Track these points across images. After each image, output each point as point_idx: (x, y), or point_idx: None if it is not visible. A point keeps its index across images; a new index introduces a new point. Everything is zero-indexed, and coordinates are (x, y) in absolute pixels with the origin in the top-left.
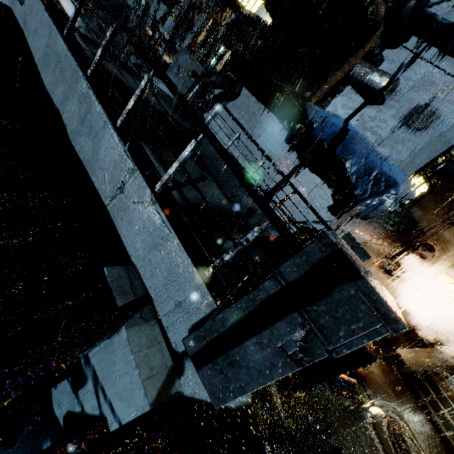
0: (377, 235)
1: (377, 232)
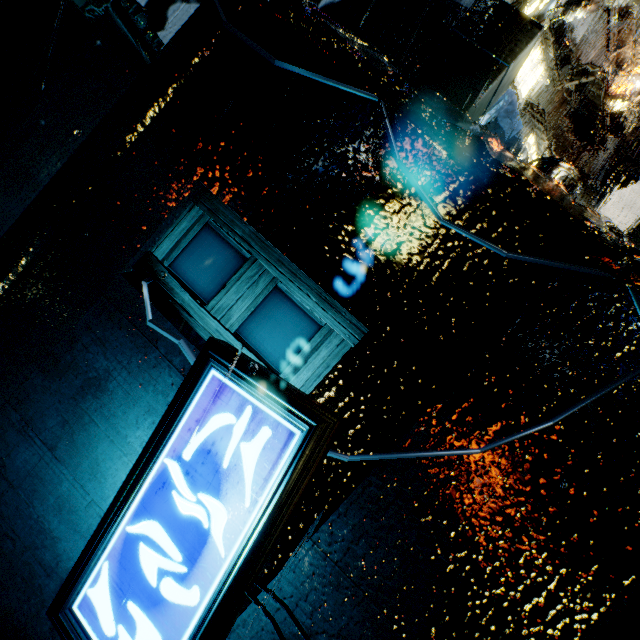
0: None
1: None
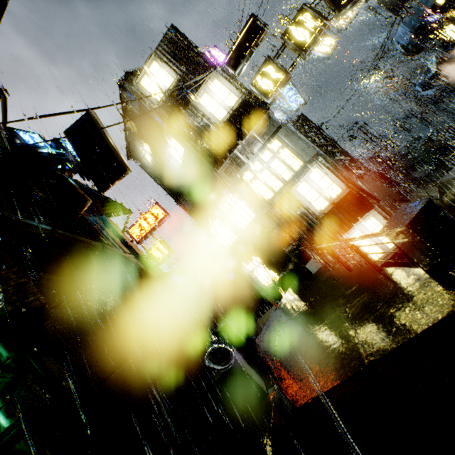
0: None
1: None
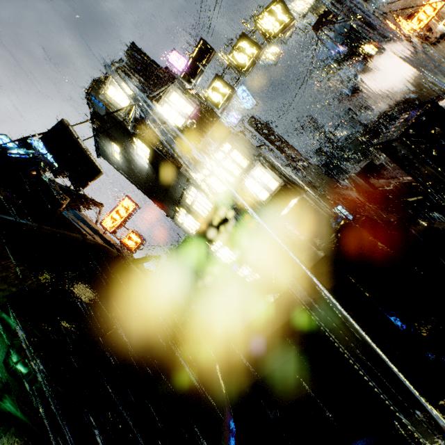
0: (395, 62)
1: (393, 63)
